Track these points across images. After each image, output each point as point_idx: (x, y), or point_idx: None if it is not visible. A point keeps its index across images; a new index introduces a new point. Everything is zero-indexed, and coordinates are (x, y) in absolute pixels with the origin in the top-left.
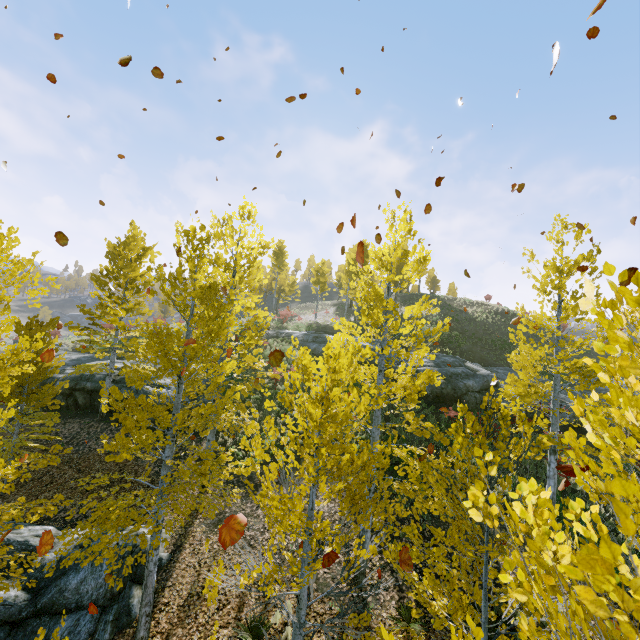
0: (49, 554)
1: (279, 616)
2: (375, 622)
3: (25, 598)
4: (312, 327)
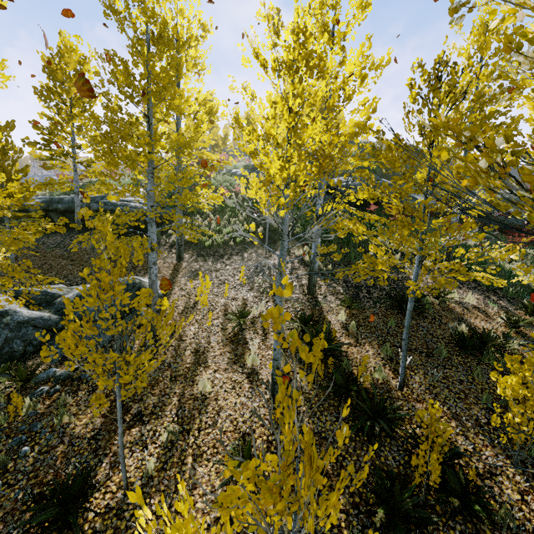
0: (67, 295)
1: (255, 311)
2: (326, 309)
3: (57, 317)
4: (248, 165)
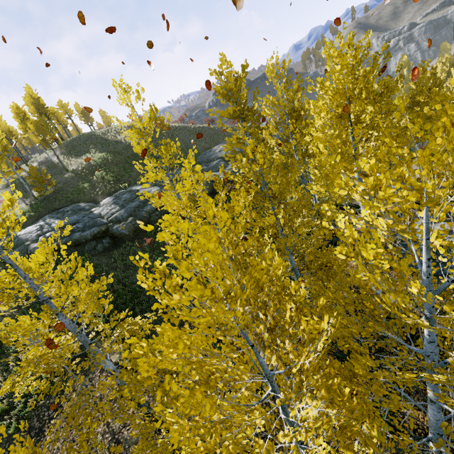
0: None
1: None
2: None
3: None
4: None
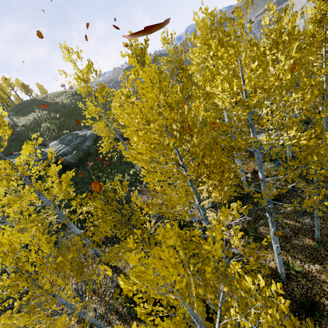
0: None
1: (91, 313)
2: (122, 267)
3: None
4: None
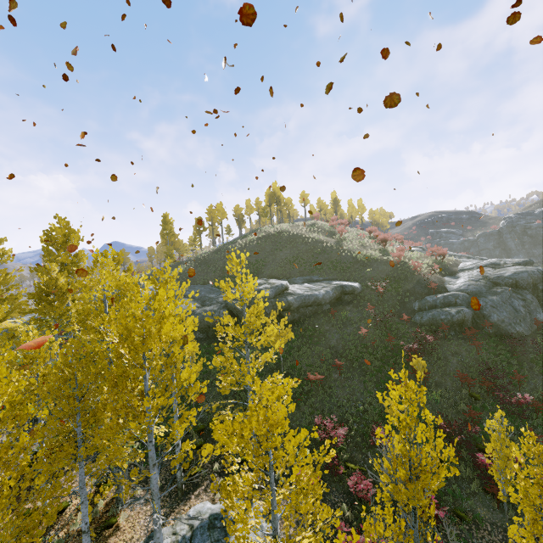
0: None
1: None
2: None
3: None
4: None
